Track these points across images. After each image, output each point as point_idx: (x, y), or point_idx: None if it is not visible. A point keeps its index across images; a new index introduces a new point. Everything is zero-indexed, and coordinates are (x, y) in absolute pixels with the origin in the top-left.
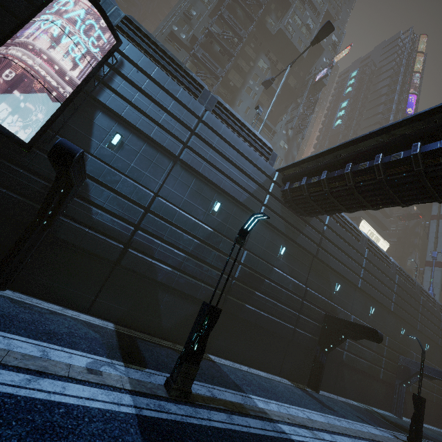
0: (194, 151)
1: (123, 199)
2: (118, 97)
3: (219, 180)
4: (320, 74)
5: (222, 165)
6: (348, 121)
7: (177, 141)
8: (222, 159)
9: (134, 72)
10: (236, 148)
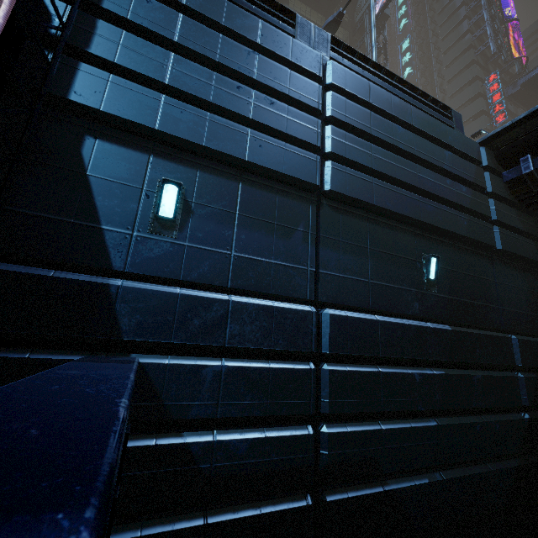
0: (343, 161)
1: (255, 364)
2: (126, 81)
3: (413, 207)
4: (380, 1)
5: (403, 170)
6: (420, 66)
7: (303, 150)
8: (396, 157)
9: (139, 4)
10: (407, 125)
